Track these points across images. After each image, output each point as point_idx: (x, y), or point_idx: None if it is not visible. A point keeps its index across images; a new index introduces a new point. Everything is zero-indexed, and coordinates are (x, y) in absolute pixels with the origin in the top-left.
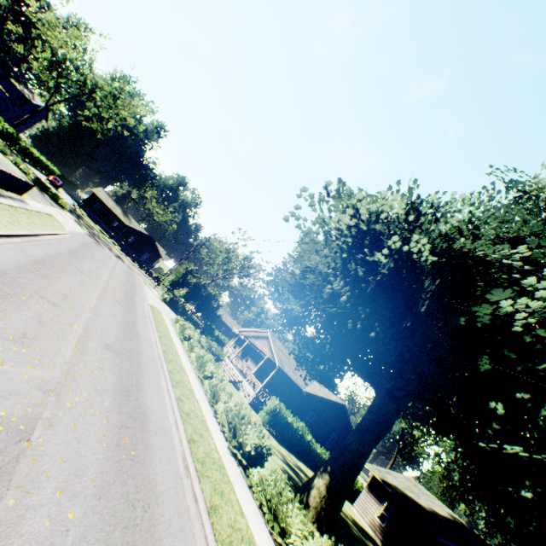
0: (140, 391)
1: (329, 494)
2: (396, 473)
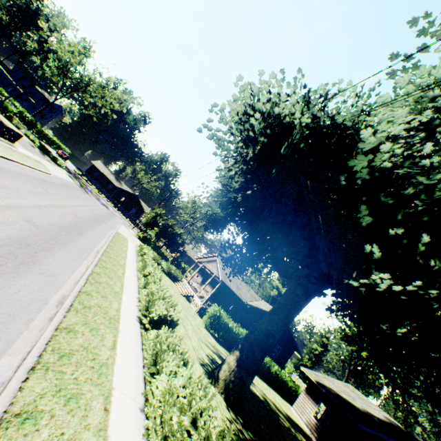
0: (46, 251)
1: (238, 368)
2: (334, 380)
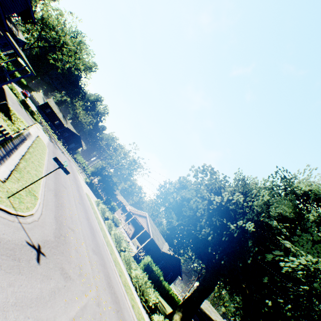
0: (110, 279)
1: None
2: None
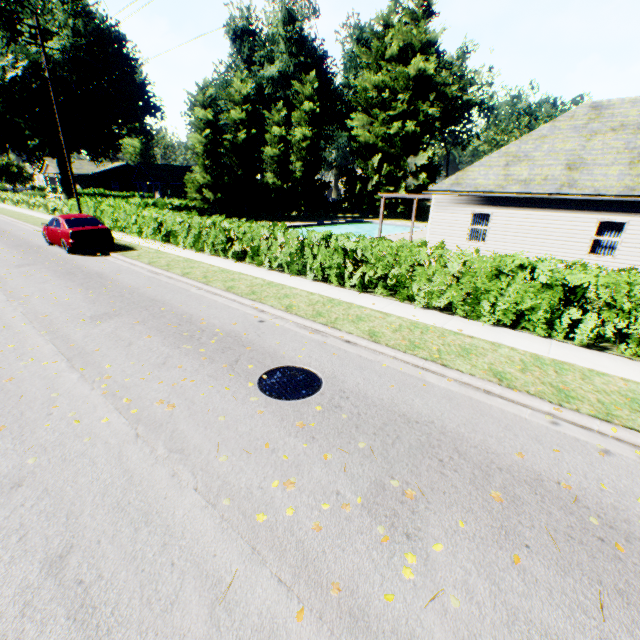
0: None
1: (68, 197)
2: None
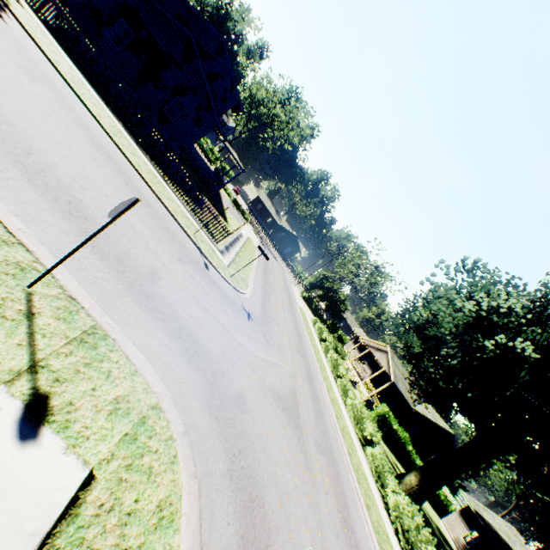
0: (312, 380)
1: (417, 487)
2: (495, 515)
